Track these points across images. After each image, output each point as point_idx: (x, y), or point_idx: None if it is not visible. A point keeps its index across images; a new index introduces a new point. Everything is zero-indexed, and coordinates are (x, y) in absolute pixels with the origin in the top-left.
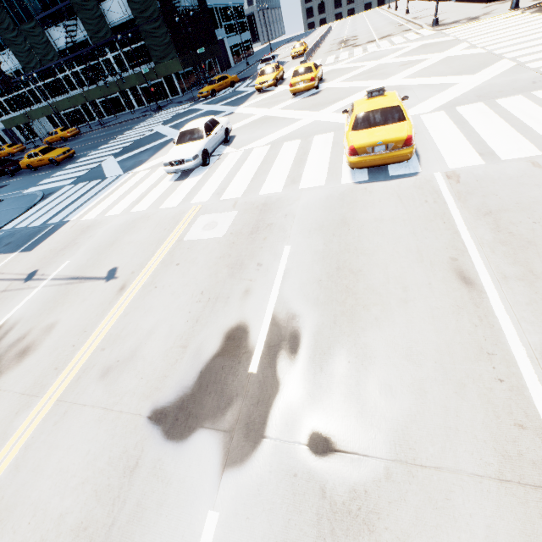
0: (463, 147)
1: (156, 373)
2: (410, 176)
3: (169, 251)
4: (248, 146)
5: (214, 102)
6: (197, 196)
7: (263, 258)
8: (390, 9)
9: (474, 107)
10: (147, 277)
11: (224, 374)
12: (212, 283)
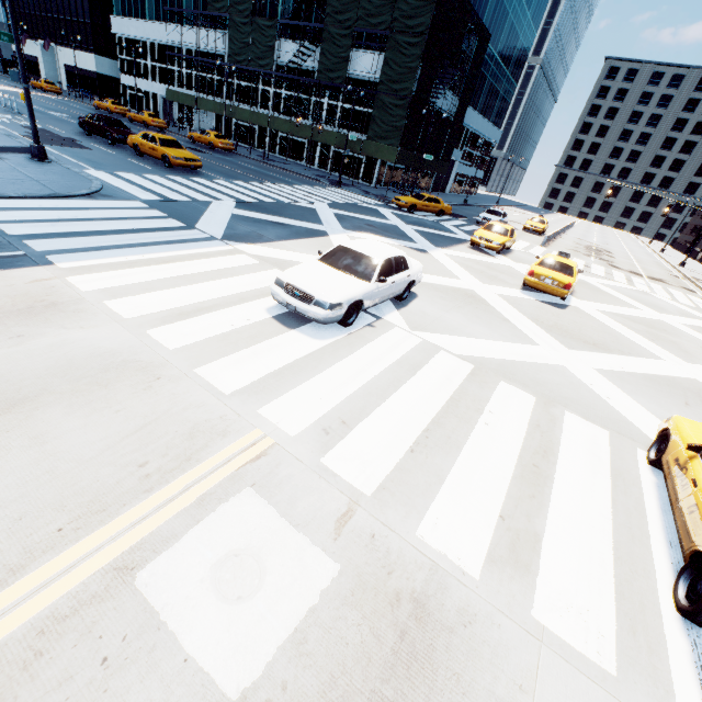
0: None
1: None
2: None
3: (52, 613)
4: (432, 335)
5: (407, 220)
6: (283, 401)
7: None
8: (652, 246)
9: None
10: None
11: None
12: None
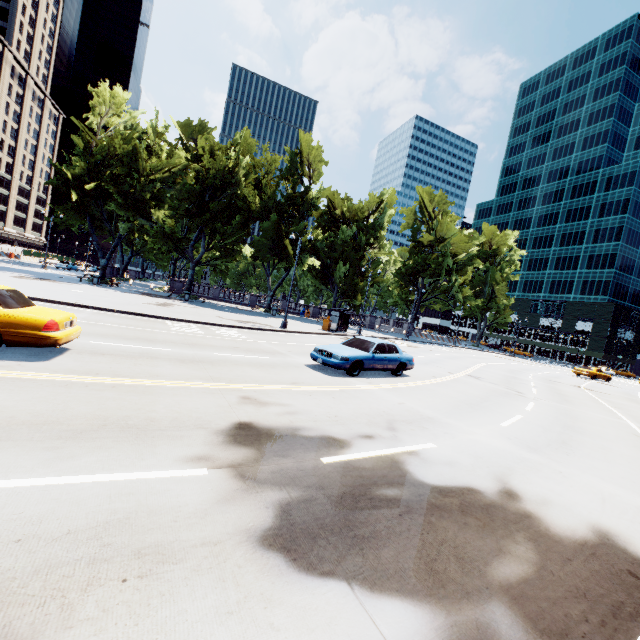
0: None
1: None
2: None
3: None
4: (617, 379)
5: None
6: None
7: None
8: None
9: None
10: None
11: None
12: None
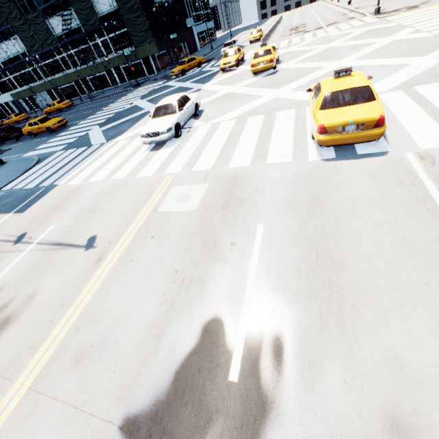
0: (431, 127)
1: (129, 367)
2: (379, 155)
3: (145, 222)
4: (215, 119)
5: (184, 80)
6: (170, 167)
7: (236, 237)
8: (333, 1)
9: (433, 86)
10: (123, 249)
11: (202, 379)
12: (186, 261)
